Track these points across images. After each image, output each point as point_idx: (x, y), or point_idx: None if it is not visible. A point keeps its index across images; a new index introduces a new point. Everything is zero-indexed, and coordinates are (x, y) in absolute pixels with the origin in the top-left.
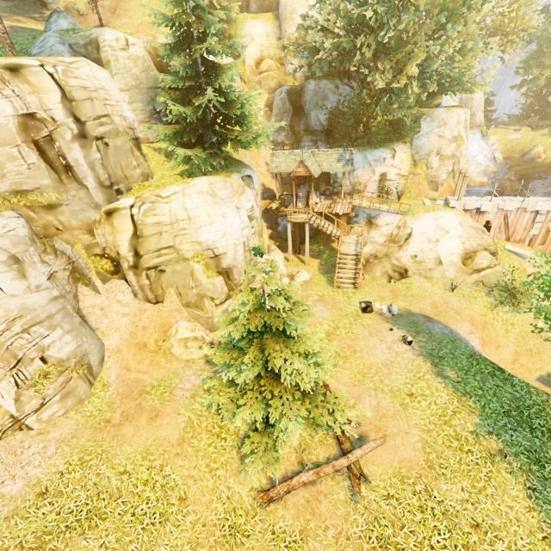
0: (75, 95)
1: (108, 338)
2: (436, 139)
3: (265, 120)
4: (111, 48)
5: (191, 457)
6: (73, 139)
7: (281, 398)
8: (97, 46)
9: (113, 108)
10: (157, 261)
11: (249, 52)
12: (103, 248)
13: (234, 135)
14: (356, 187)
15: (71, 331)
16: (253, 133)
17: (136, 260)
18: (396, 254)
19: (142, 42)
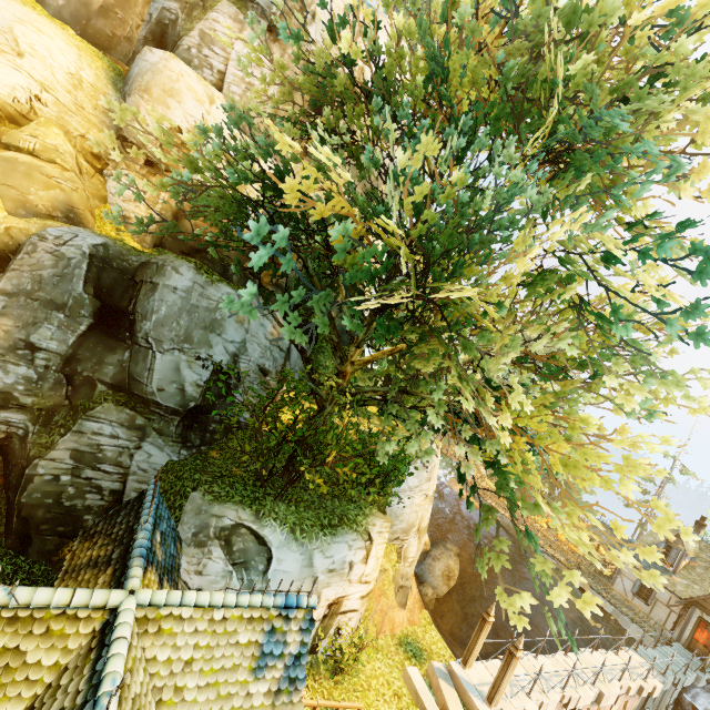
0: None
1: None
2: (423, 503)
3: None
4: None
5: None
6: None
7: None
8: None
9: None
10: None
11: None
12: None
13: None
14: None
15: None
16: None
17: None
18: None
19: None
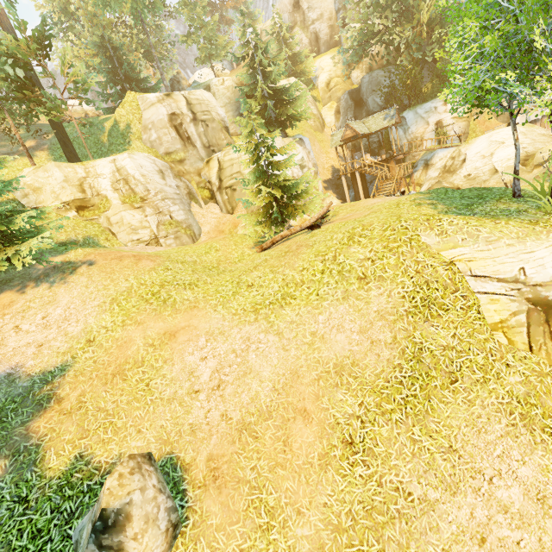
0: (193, 102)
1: (204, 227)
2: None
3: (336, 122)
4: (216, 86)
5: (227, 241)
6: (190, 121)
7: (278, 205)
8: (209, 88)
9: (212, 109)
10: (231, 182)
11: (320, 80)
12: (205, 183)
13: (284, 110)
14: (414, 142)
15: (183, 210)
16: (295, 103)
17: (220, 184)
18: (449, 179)
19: (233, 80)
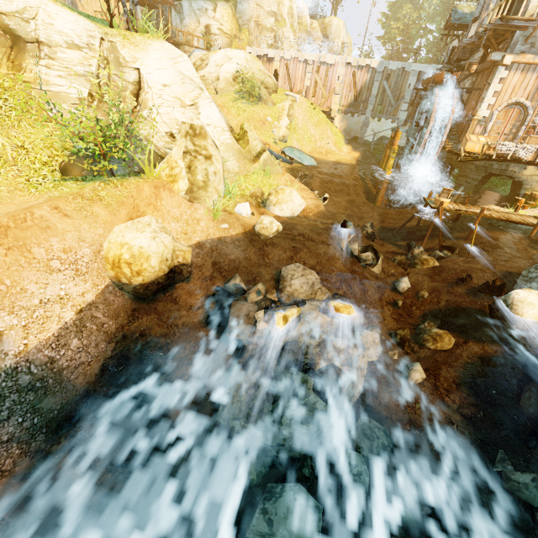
0: None
1: None
2: (255, 7)
3: None
4: None
5: None
6: None
7: None
8: None
9: None
10: None
11: None
12: None
13: None
14: (187, 37)
15: None
16: None
17: None
18: None
19: None
